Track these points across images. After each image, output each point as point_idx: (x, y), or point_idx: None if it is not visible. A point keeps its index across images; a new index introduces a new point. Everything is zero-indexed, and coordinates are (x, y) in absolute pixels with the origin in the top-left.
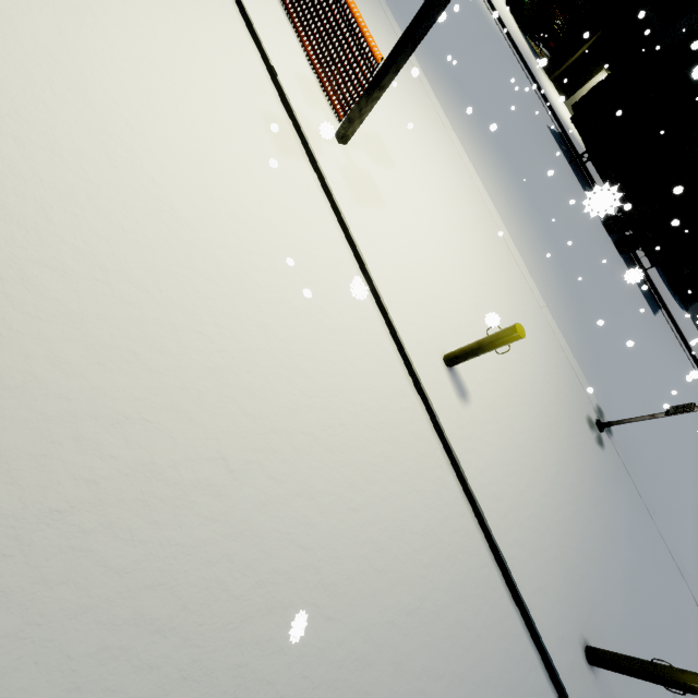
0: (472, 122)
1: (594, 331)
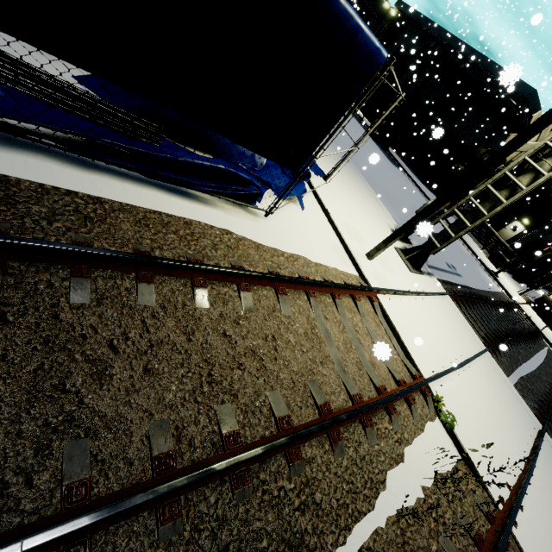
0: None
1: None
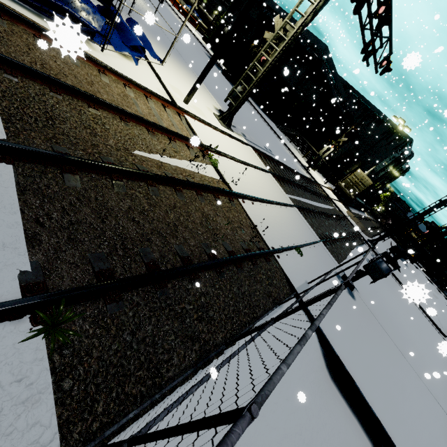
0: (147, 3)
1: (181, 44)
